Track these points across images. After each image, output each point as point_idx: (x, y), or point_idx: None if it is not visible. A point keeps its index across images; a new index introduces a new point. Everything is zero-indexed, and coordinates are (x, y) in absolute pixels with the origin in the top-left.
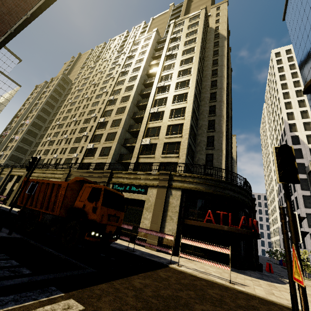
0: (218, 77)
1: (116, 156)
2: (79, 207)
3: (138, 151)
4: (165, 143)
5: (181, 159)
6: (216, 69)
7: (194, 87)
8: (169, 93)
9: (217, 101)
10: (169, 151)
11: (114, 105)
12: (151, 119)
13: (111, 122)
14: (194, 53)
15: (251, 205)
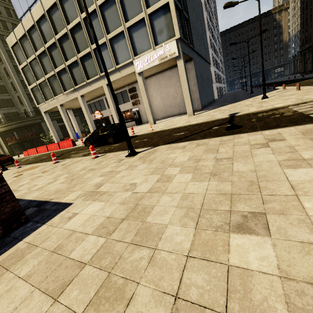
0: None
1: None
2: None
3: None
4: None
5: None
6: None
7: None
8: None
9: None
10: None
11: None
12: None
13: None
14: None
15: (43, 119)
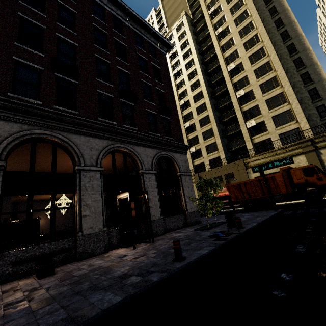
0: (287, 26)
1: (224, 148)
2: (301, 182)
3: (248, 135)
4: (273, 117)
5: (303, 123)
6: (278, 18)
7: (275, 53)
8: (246, 71)
9: (300, 52)
10: (282, 122)
11: (190, 107)
12: (241, 103)
13: (198, 122)
14: (250, 17)
15: None
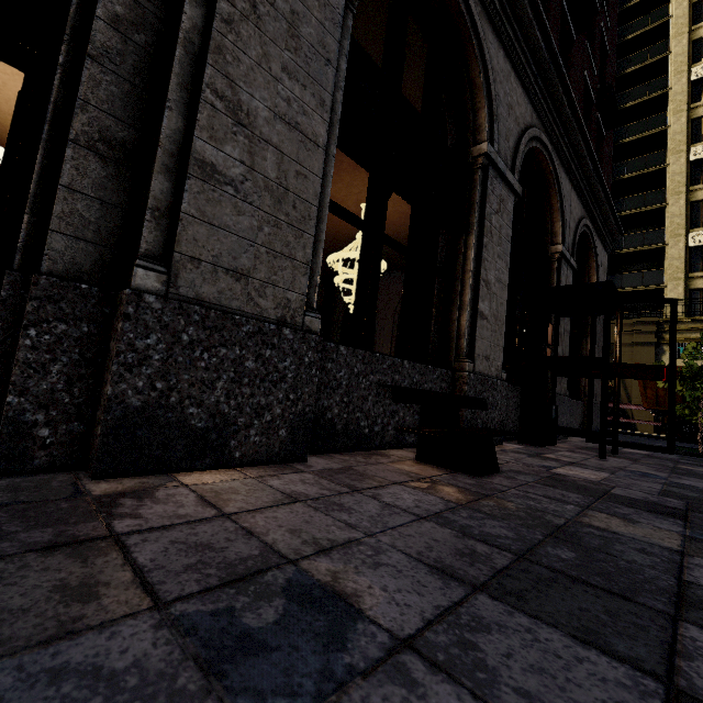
0: None
1: None
2: None
3: (683, 264)
4: None
5: None
6: None
7: None
8: None
9: None
10: None
11: None
12: (695, 178)
13: None
14: None
15: None
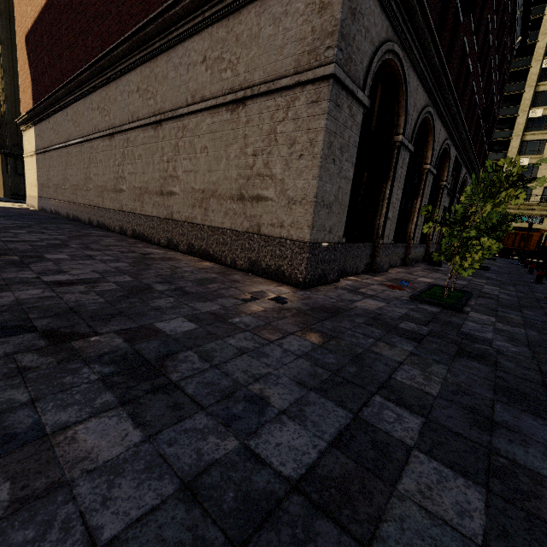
0: None
1: None
2: None
3: None
4: None
5: None
6: None
7: None
8: None
9: None
10: None
11: None
12: (528, 127)
13: None
14: None
15: None
